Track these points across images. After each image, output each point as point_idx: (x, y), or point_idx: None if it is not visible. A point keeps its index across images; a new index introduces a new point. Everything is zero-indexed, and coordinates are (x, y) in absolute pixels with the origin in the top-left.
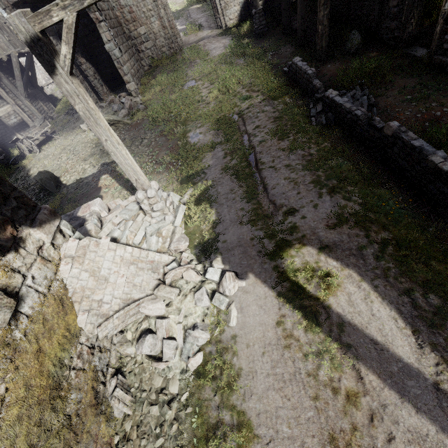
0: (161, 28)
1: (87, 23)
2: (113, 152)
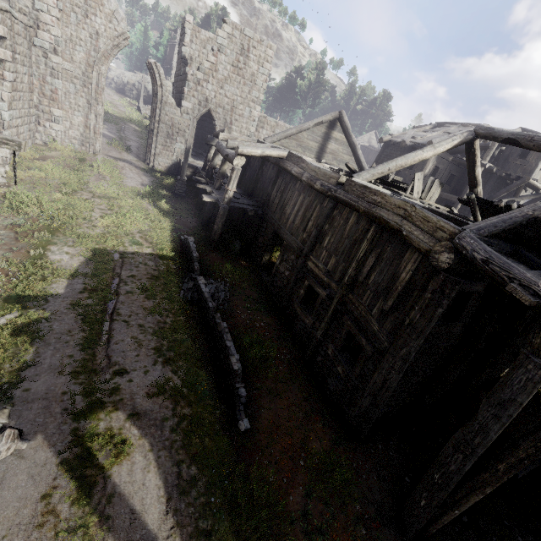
0: (83, 125)
1: None
2: None
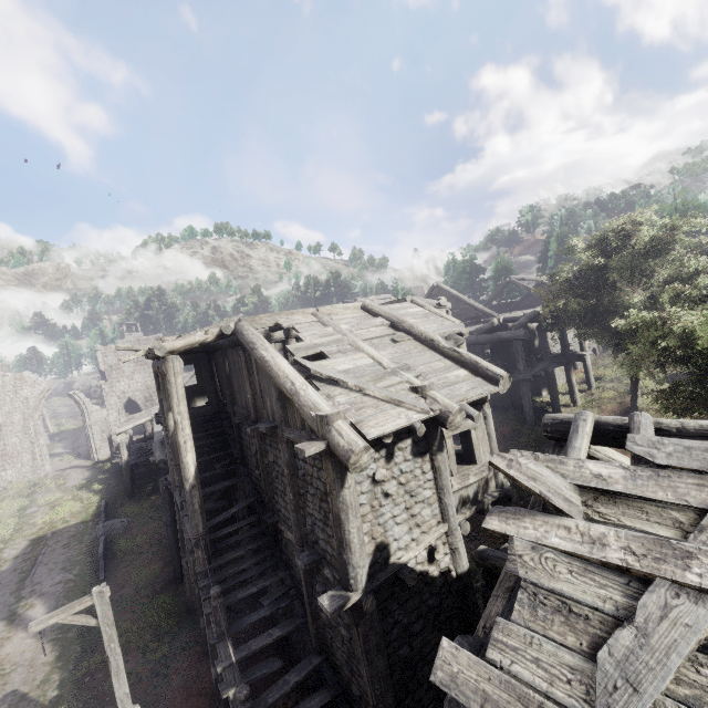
0: (31, 459)
1: None
2: None
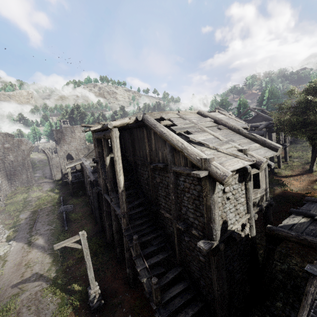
0: (26, 177)
1: None
2: None
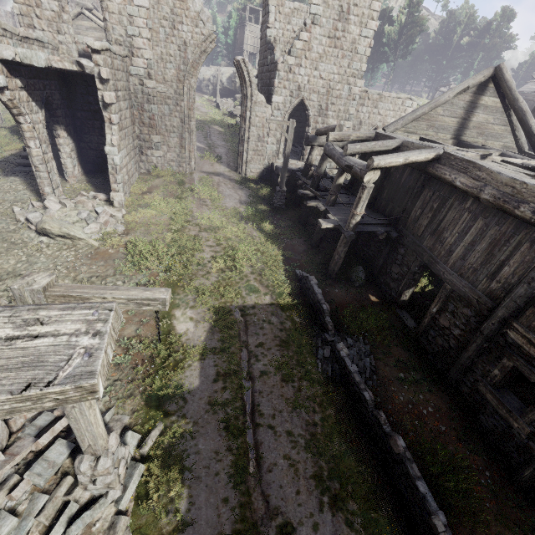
0: (178, 145)
1: (91, 101)
2: (75, 417)
